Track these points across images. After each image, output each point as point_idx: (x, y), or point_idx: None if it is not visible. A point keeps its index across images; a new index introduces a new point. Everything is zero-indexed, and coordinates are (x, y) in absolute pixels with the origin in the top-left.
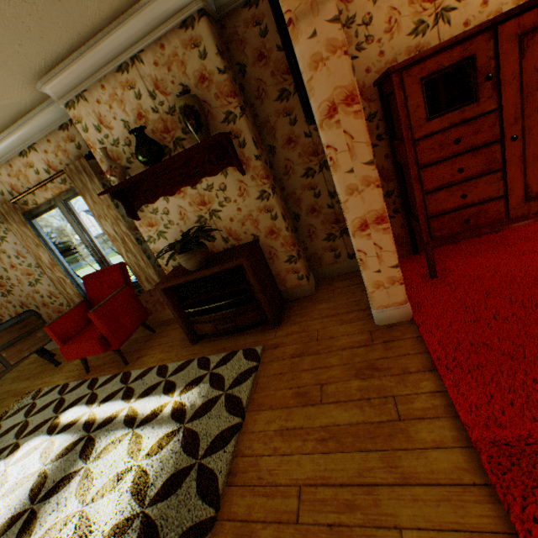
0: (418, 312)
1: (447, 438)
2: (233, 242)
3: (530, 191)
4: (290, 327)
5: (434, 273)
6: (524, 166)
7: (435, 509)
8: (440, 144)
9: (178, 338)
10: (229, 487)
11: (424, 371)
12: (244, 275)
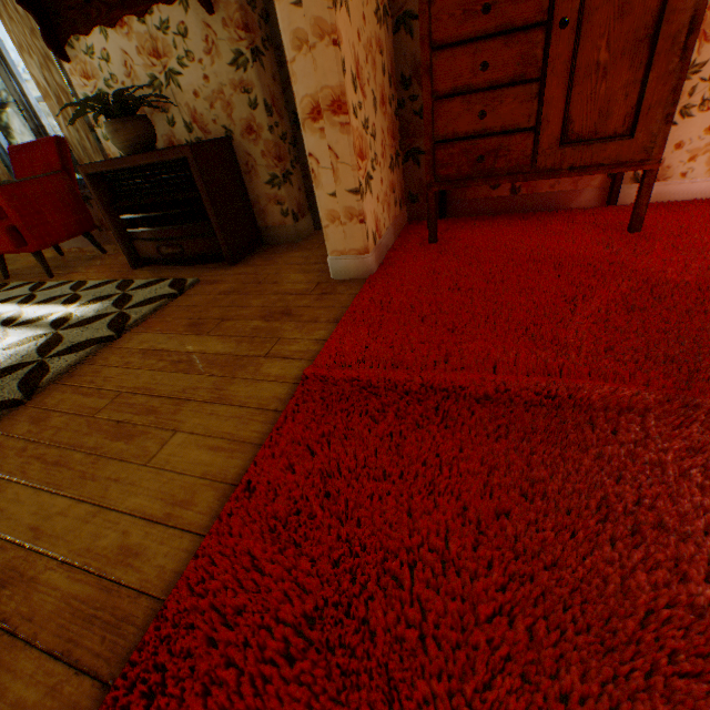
0: (381, 271)
1: (291, 376)
2: (199, 134)
3: (571, 129)
4: (245, 268)
5: (433, 236)
6: (572, 84)
7: (221, 423)
8: (465, 9)
9: (124, 262)
10: (59, 385)
11: (331, 323)
12: (193, 179)
